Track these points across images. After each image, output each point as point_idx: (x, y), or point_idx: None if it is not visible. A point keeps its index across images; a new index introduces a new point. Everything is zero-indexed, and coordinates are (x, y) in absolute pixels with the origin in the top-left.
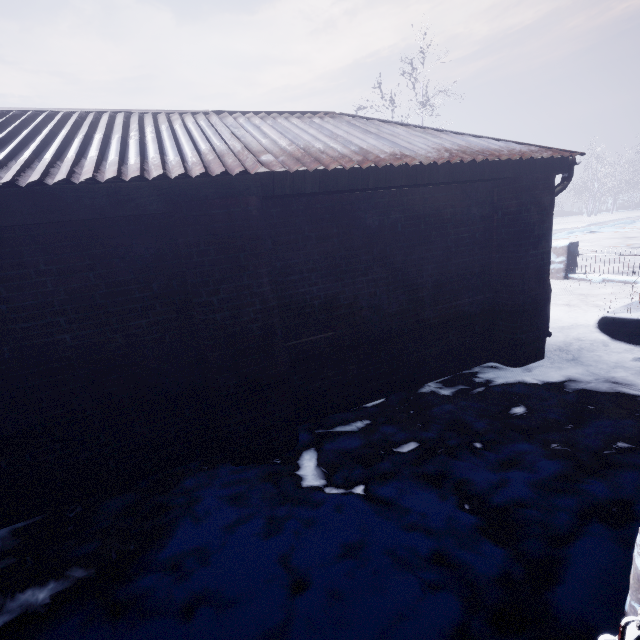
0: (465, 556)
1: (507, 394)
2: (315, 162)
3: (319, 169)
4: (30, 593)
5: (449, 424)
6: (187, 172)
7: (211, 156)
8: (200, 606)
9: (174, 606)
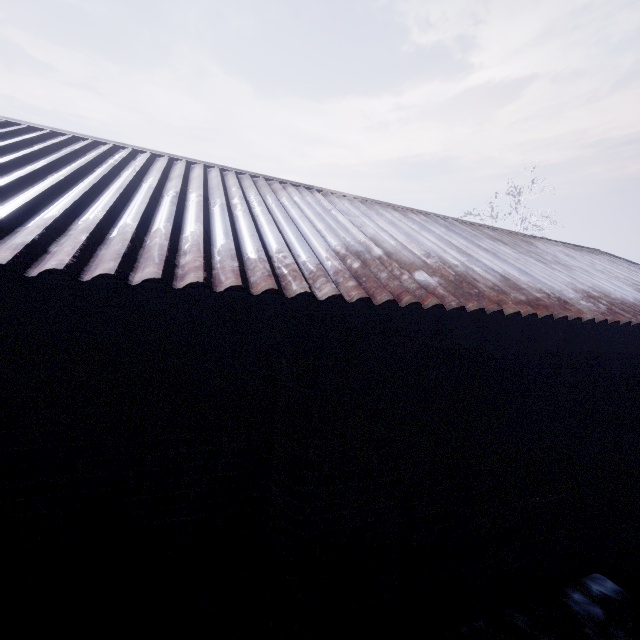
0: None
1: None
2: None
3: None
4: None
5: None
6: None
7: None
8: None
9: None
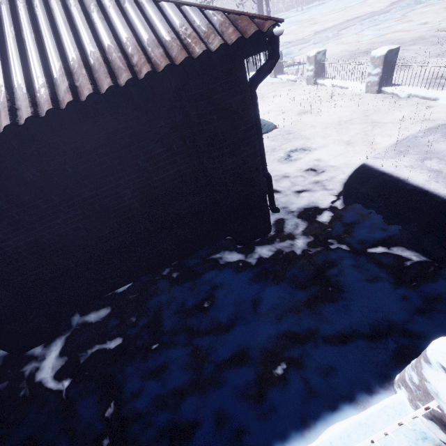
0: None
1: (211, 284)
2: None
3: None
4: None
5: (152, 319)
6: None
7: None
8: None
9: None
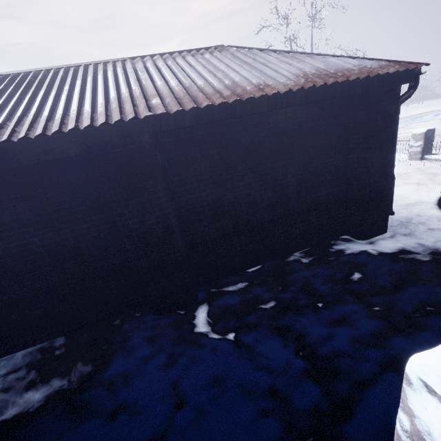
0: (291, 392)
1: (350, 263)
2: (191, 102)
3: (195, 107)
4: (31, 394)
5: (302, 287)
6: (92, 123)
7: (114, 104)
8: (120, 412)
9: (105, 411)
